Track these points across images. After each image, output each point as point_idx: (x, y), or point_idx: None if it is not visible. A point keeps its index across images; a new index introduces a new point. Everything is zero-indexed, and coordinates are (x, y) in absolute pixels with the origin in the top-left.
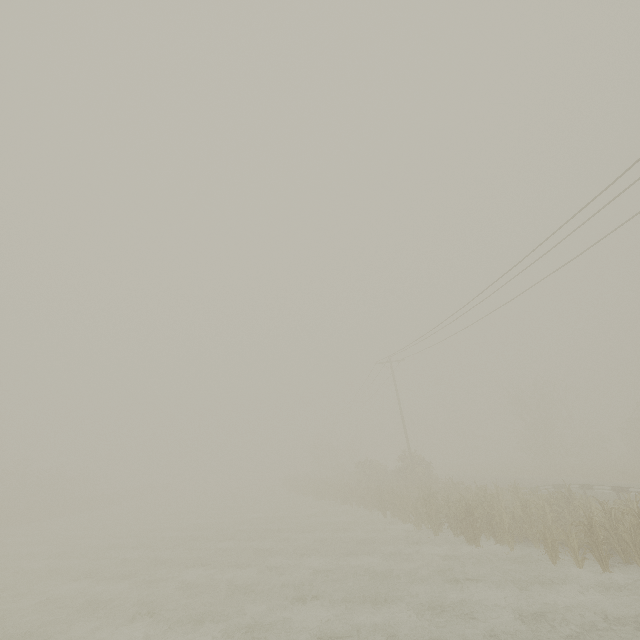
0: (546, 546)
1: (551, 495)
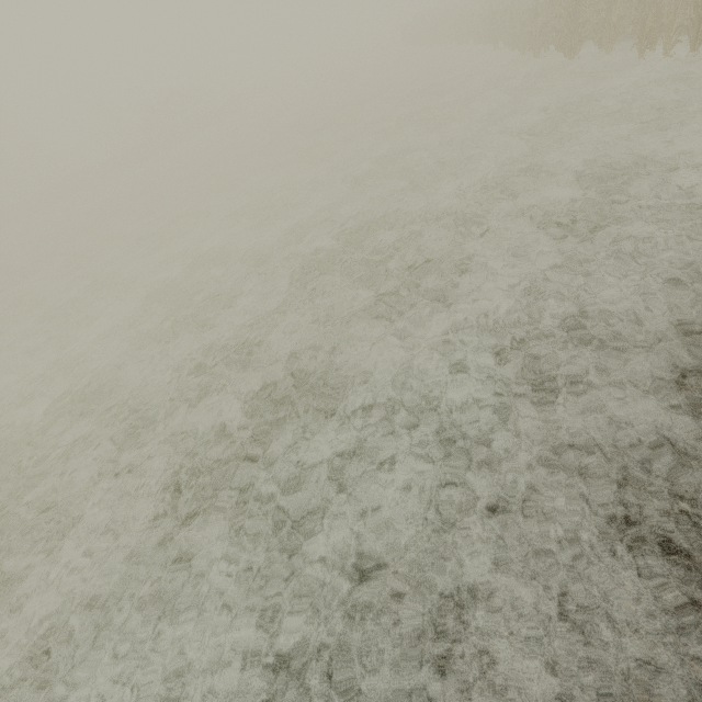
0: (638, 39)
1: None
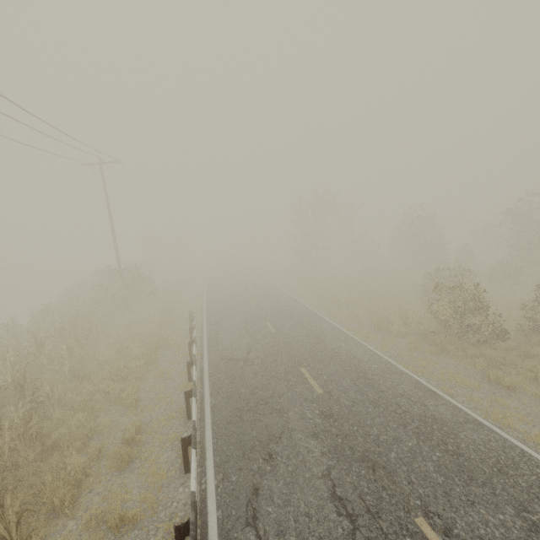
0: None
1: (18, 379)
